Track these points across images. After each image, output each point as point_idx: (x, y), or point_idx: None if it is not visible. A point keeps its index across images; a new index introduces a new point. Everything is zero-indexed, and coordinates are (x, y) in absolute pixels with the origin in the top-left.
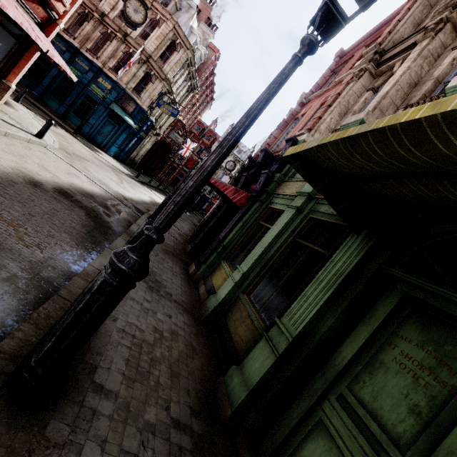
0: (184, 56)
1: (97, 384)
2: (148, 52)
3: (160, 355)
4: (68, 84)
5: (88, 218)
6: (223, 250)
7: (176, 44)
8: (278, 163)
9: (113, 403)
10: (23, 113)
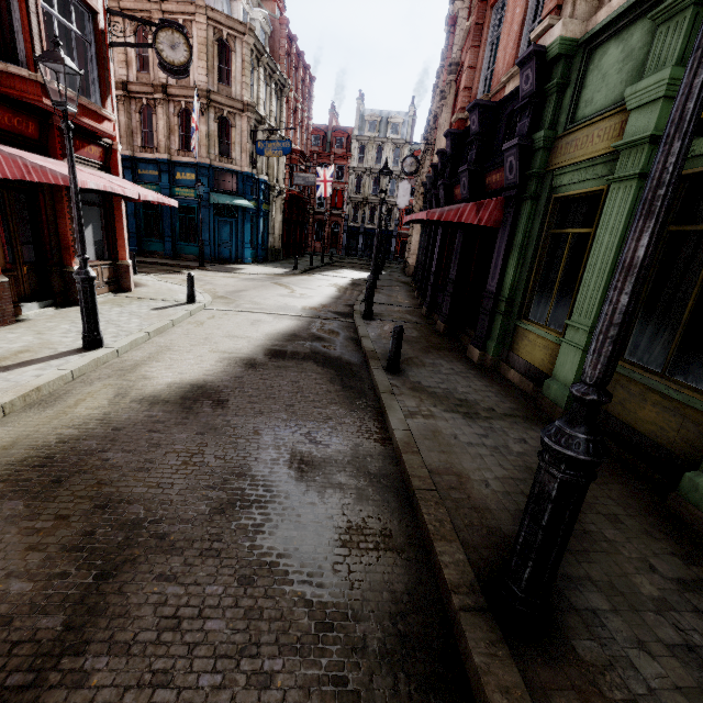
0: (246, 50)
1: (560, 577)
2: (203, 87)
3: None
4: (151, 210)
5: (322, 368)
6: (510, 306)
7: (225, 41)
8: (526, 114)
9: (598, 592)
10: (153, 284)
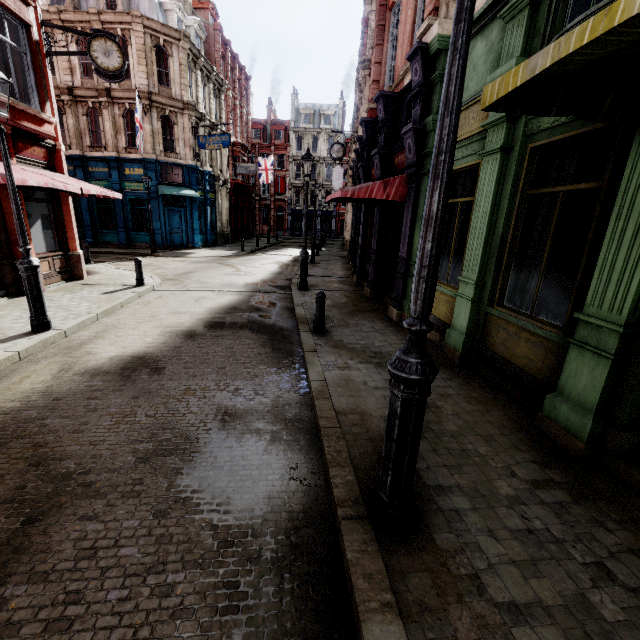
0: (182, 55)
1: (434, 487)
2: (144, 90)
3: (456, 428)
4: (105, 204)
5: (256, 334)
6: None
7: (163, 47)
8: (418, 102)
9: (464, 496)
10: (106, 272)
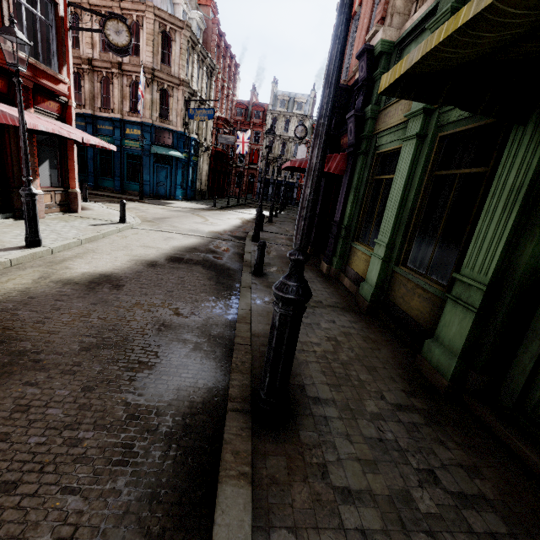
0: (183, 41)
1: (313, 398)
2: (149, 66)
3: (347, 358)
4: (107, 156)
5: (207, 270)
6: (348, 232)
7: (168, 33)
8: (361, 93)
9: (335, 407)
10: (98, 209)
